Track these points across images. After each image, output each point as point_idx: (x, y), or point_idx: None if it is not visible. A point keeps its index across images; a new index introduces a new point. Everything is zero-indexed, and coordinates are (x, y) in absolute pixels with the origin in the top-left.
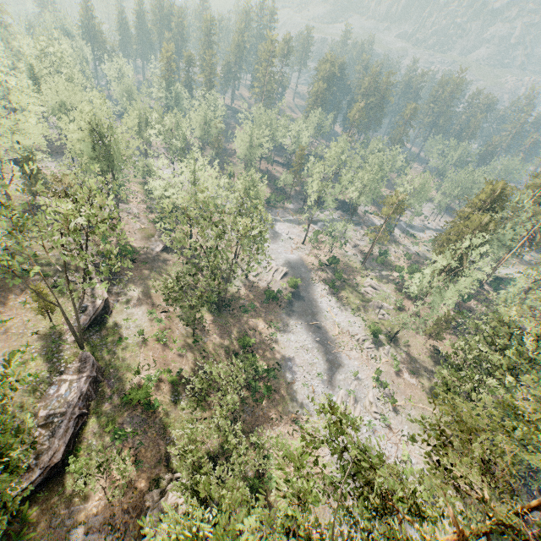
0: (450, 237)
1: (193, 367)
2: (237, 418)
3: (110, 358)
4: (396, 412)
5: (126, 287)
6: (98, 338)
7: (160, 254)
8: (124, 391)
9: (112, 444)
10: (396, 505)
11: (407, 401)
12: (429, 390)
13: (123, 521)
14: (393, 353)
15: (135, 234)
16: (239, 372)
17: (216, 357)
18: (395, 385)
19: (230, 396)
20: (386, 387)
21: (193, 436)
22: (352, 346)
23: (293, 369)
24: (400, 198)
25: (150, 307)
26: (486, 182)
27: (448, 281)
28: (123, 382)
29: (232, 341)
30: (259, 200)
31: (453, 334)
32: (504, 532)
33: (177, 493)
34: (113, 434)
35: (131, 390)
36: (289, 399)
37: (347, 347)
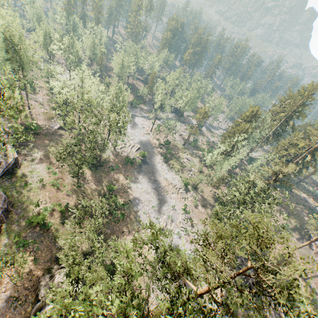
0: (229, 134)
1: (76, 202)
2: (103, 231)
3: (18, 196)
4: (192, 227)
5: (32, 151)
6: (10, 183)
7: (57, 131)
8: (28, 217)
9: (18, 249)
10: (181, 275)
11: (199, 221)
12: (210, 215)
13: (24, 295)
14: (194, 196)
15: (40, 116)
16: (104, 205)
17: (92, 197)
18: (193, 212)
19: (97, 219)
20: (189, 214)
21: (71, 243)
22: (173, 191)
23: (139, 204)
24: (206, 110)
25: (49, 164)
26: (250, 106)
27: (225, 158)
28: (27, 211)
29: (102, 187)
30: (124, 102)
31: (225, 186)
32: (225, 286)
33: (61, 276)
34: (19, 243)
35: (32, 217)
36: (135, 220)
37: (170, 192)
